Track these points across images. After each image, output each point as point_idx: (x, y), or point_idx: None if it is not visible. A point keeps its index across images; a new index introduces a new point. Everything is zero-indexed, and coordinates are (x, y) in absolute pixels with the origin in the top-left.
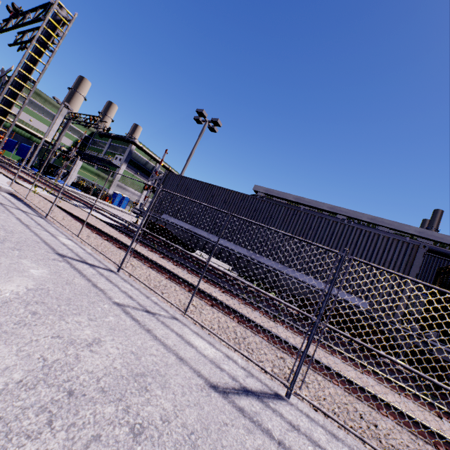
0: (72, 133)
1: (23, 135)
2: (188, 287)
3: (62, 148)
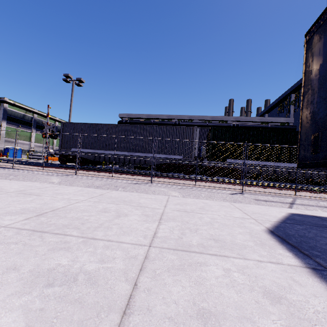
0: None
1: None
2: (108, 172)
3: None
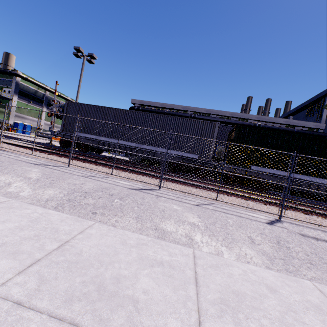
0: None
1: None
2: (108, 167)
3: None
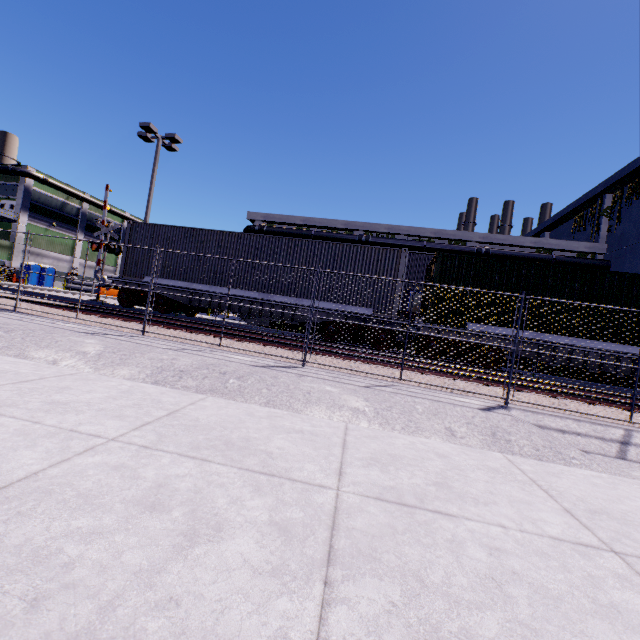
0: None
1: None
2: (213, 334)
3: None
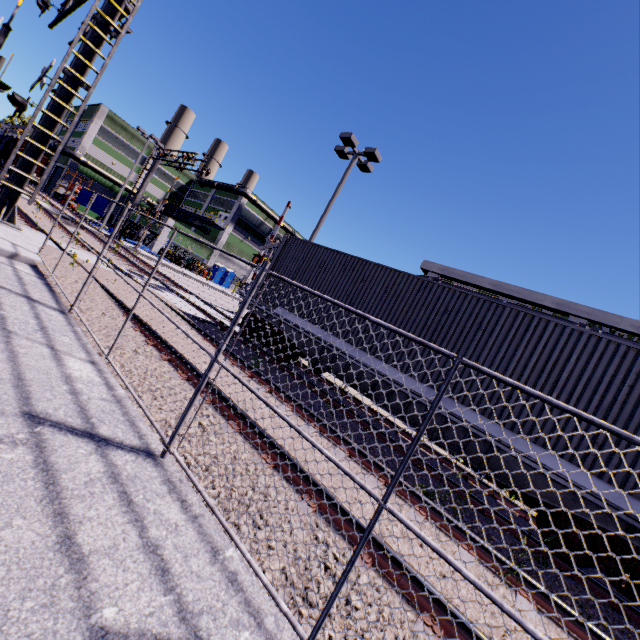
0: (165, 181)
1: (103, 184)
2: (317, 498)
3: (152, 201)
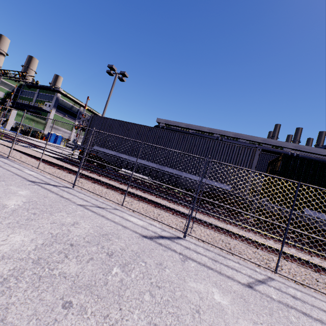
0: (2, 86)
1: None
2: (121, 192)
3: None
